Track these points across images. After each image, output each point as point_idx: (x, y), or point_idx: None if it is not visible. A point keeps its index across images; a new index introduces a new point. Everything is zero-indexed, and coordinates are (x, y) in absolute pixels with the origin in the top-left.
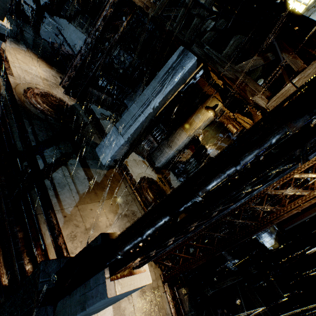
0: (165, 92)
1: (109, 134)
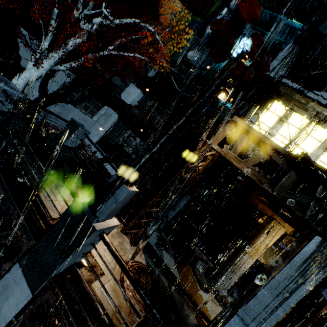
0: (310, 286)
1: (229, 325)
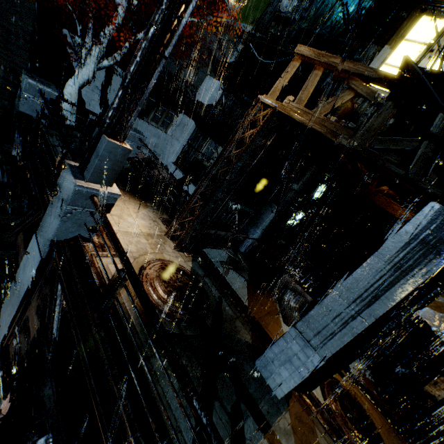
0: (412, 284)
1: (283, 340)
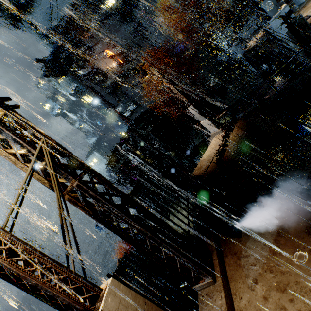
0: None
1: None
